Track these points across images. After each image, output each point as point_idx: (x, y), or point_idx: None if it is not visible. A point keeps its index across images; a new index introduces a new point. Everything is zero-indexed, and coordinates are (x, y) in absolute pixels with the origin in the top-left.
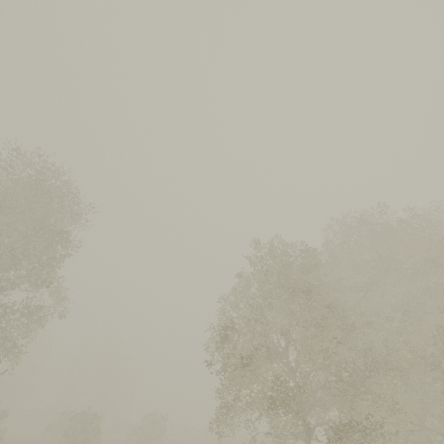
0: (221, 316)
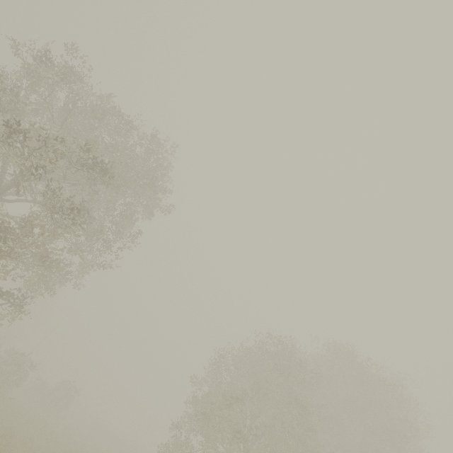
0: (216, 370)
